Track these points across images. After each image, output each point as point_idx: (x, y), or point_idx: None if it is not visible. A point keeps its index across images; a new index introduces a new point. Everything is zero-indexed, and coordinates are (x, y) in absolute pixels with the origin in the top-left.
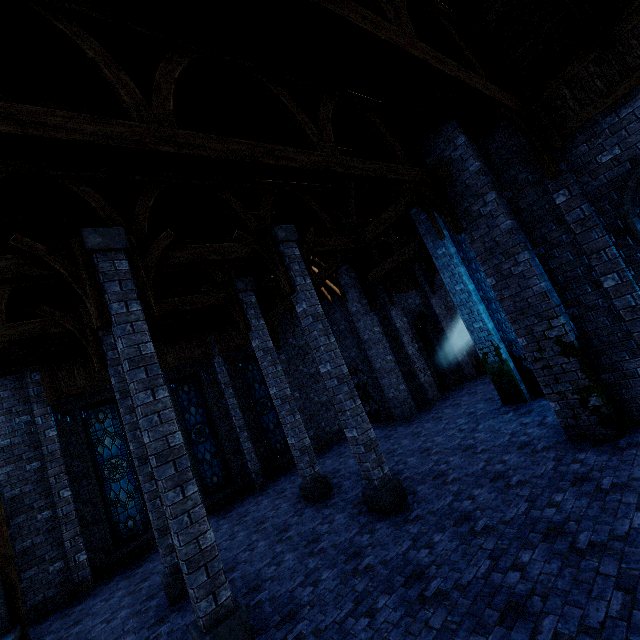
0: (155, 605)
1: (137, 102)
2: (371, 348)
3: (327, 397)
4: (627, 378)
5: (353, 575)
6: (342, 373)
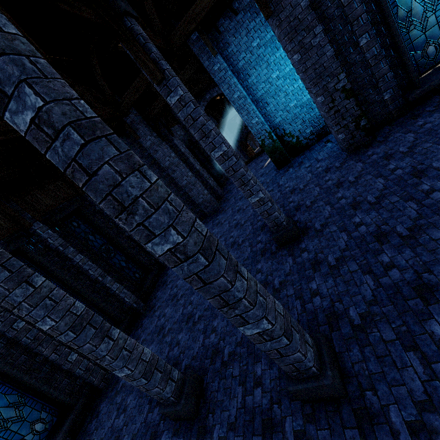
0: (171, 436)
1: None
2: (175, 171)
3: None
4: (371, 105)
5: (336, 269)
6: (234, 151)
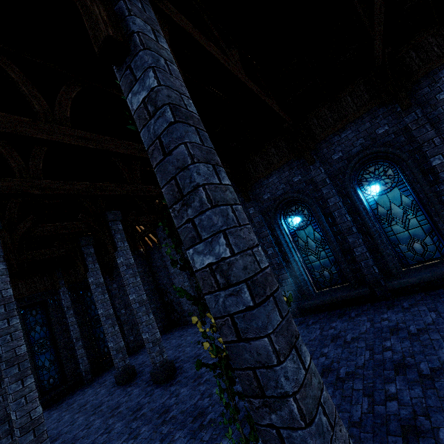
0: None
1: (20, 166)
2: (175, 278)
3: None
4: None
5: (133, 421)
6: (142, 299)
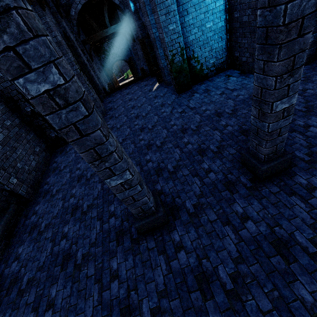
0: None
1: None
2: None
3: (3, 134)
4: None
5: None
6: None
